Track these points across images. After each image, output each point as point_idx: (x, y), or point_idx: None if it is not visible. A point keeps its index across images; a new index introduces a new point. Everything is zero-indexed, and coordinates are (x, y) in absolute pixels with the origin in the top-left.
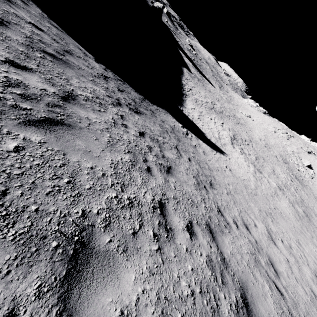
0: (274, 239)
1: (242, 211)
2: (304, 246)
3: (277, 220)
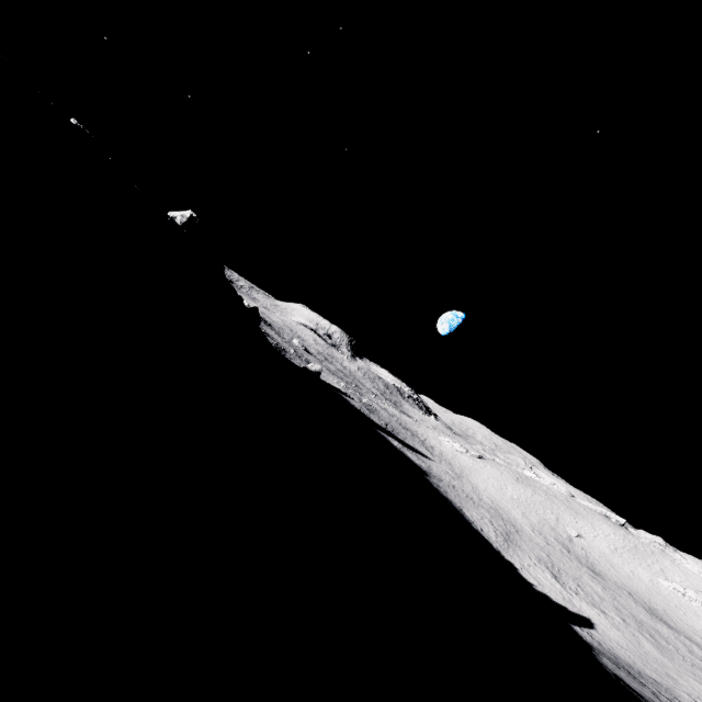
0: (696, 700)
1: (680, 695)
2: (693, 686)
3: (672, 676)
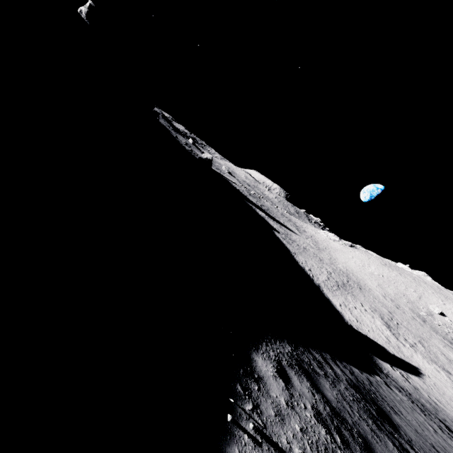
0: None
1: None
2: None
3: None
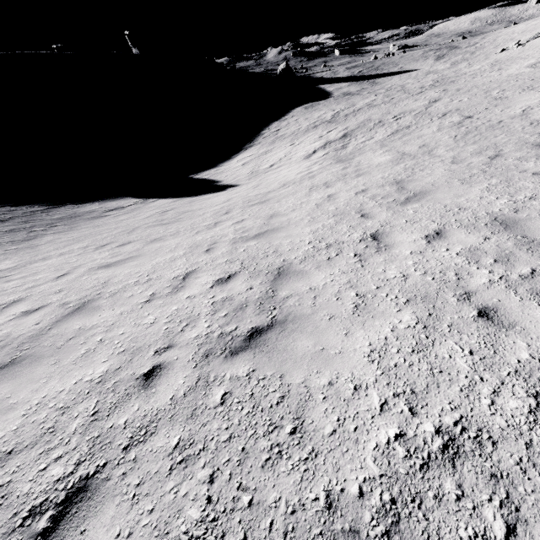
0: None
1: None
2: (116, 270)
3: (130, 246)
